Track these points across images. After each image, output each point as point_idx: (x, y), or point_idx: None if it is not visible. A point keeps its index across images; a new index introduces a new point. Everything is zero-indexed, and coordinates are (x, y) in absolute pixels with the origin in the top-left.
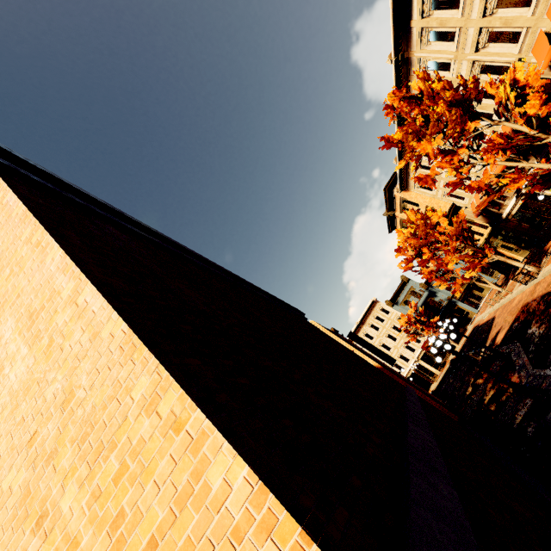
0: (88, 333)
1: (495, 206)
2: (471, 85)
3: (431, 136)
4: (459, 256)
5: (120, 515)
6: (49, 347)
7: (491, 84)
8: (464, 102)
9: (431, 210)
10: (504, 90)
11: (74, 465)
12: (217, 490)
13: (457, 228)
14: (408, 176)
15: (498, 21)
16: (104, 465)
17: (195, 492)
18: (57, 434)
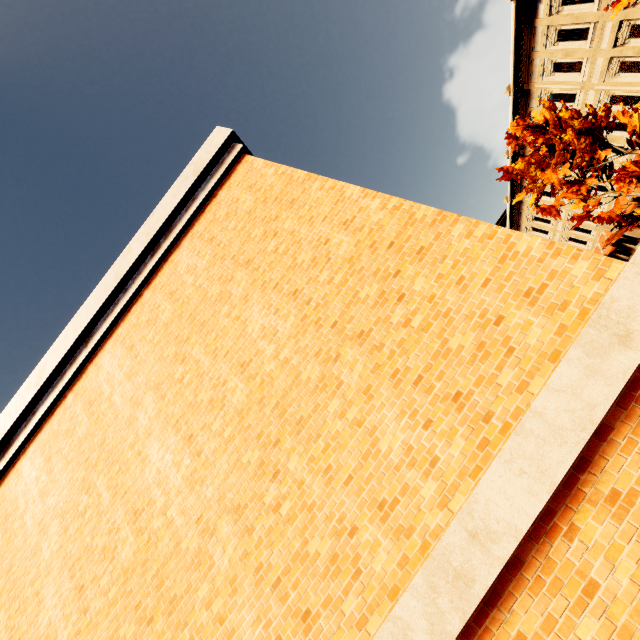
0: (404, 219)
1: (624, 251)
2: (602, 113)
3: (556, 166)
4: None
5: (461, 278)
6: (371, 232)
7: (623, 113)
8: (594, 130)
9: None
10: (638, 119)
11: (417, 272)
12: (524, 251)
13: None
14: (520, 218)
15: (630, 51)
16: (441, 265)
17: (510, 255)
18: (397, 264)
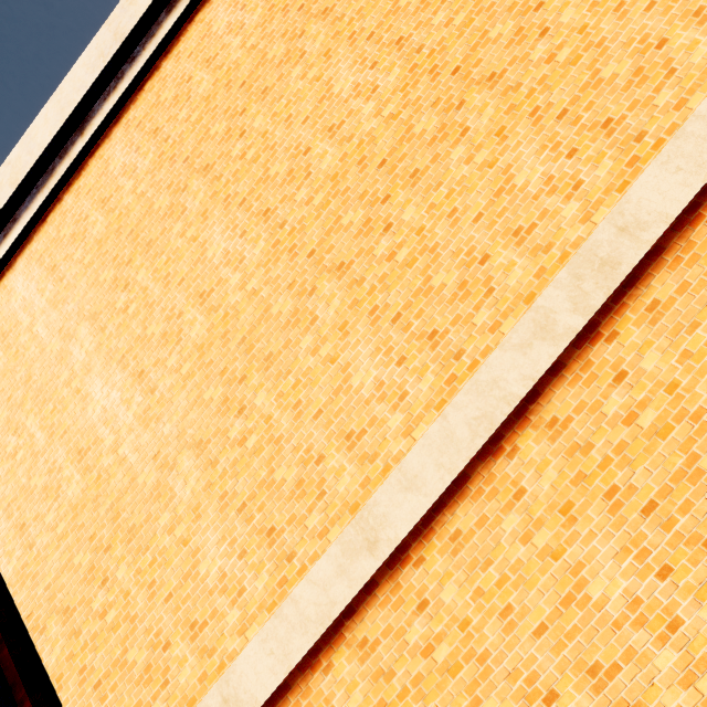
0: None
1: None
2: None
3: None
4: None
5: (620, 4)
6: None
7: None
8: None
9: None
10: None
11: (566, 2)
12: None
13: None
14: None
15: None
16: None
17: None
18: None
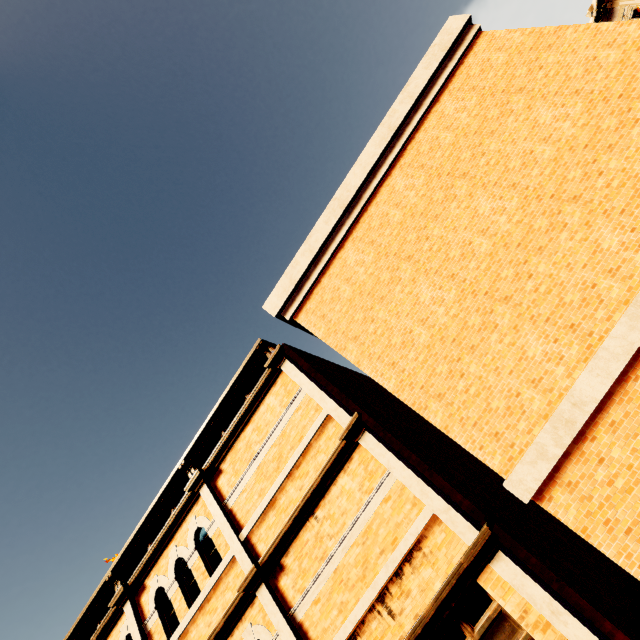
0: None
1: None
2: None
3: None
4: None
5: None
6: (634, 43)
7: None
8: None
9: None
10: None
11: None
12: None
13: None
14: None
15: None
16: None
17: None
18: None
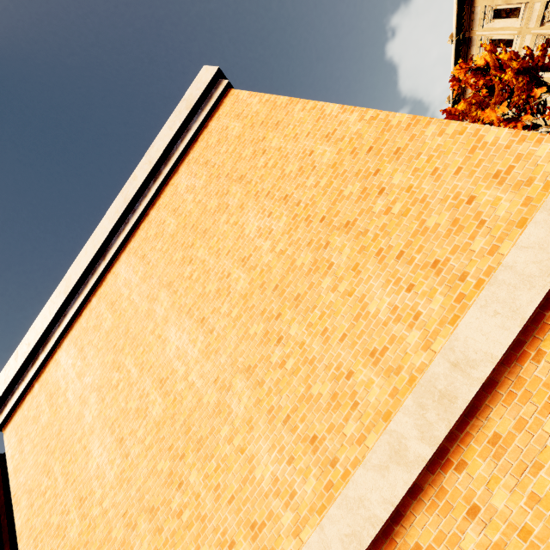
0: (380, 126)
1: None
2: (539, 53)
3: (495, 105)
4: None
5: (435, 170)
6: (351, 141)
7: None
8: (531, 69)
9: None
10: None
11: (395, 168)
12: (492, 141)
13: None
14: None
15: None
16: (417, 161)
17: (479, 146)
18: (376, 165)
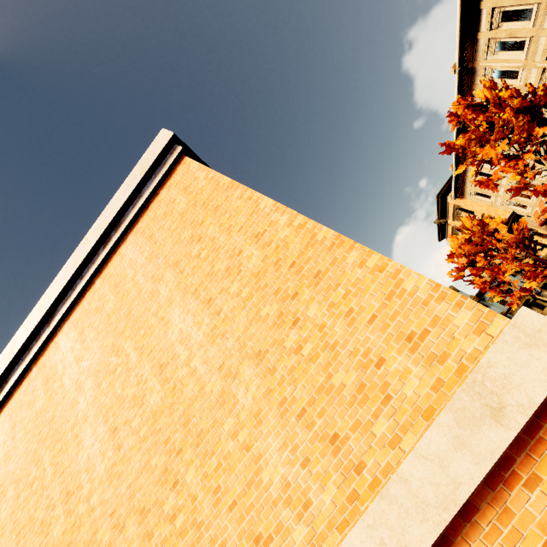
0: (306, 238)
1: None
2: (541, 93)
3: (495, 142)
4: (518, 265)
5: (350, 310)
6: (277, 249)
7: None
8: (532, 108)
9: (489, 217)
10: None
11: (312, 296)
12: (410, 290)
13: (517, 236)
14: (464, 183)
15: None
16: (334, 293)
17: (397, 293)
18: (296, 286)
